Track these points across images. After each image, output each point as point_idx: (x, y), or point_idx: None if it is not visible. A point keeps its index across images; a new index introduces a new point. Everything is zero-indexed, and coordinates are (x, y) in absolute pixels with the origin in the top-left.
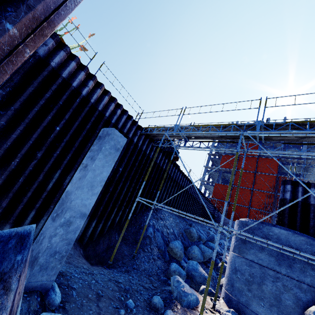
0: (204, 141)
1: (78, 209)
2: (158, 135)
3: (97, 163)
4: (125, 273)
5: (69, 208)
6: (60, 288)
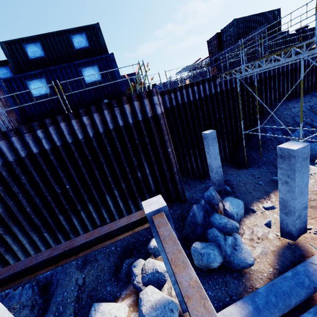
0: (279, 54)
1: (216, 167)
2: None
3: (211, 150)
4: (258, 168)
5: (213, 169)
6: (228, 186)
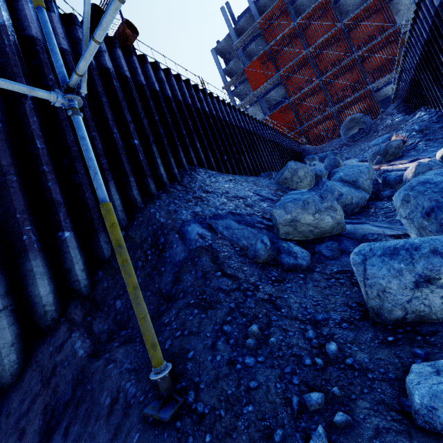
0: None
1: None
2: None
3: None
4: None
5: None
6: None
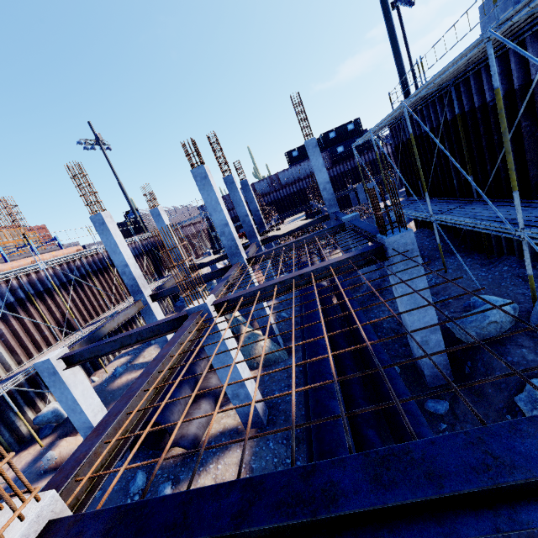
0: None
1: None
2: None
3: None
4: None
5: None
6: None
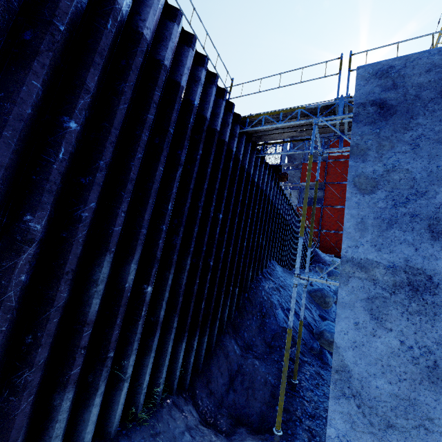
0: None
1: None
2: (272, 132)
3: None
4: (311, 441)
5: None
6: None
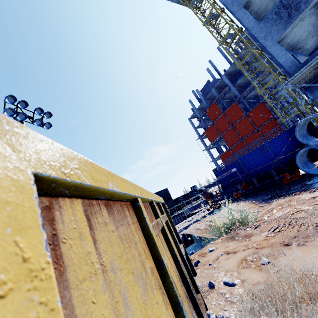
0: None
1: None
2: None
3: None
4: None
5: None
6: None
